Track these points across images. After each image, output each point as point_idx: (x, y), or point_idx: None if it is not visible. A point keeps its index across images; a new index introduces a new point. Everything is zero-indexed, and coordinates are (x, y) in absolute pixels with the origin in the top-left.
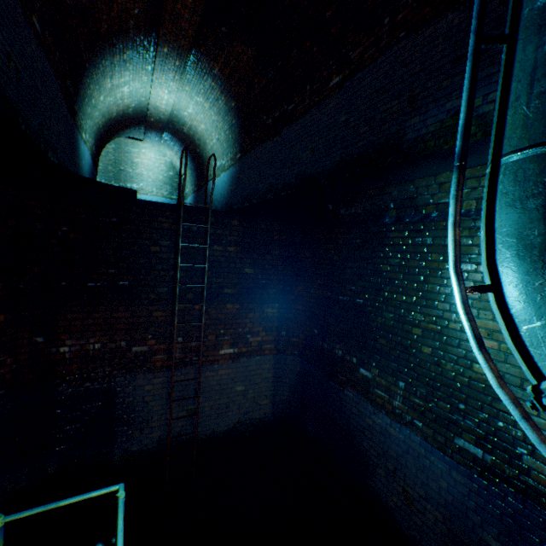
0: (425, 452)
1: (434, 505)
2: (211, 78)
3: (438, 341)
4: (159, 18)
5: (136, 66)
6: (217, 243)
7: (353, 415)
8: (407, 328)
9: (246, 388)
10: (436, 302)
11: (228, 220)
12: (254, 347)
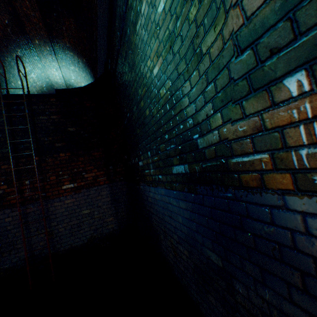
0: (168, 199)
1: (183, 244)
2: (68, 50)
3: (148, 97)
4: (22, 22)
5: (30, 58)
6: (42, 115)
7: (146, 202)
8: (140, 107)
9: (91, 211)
10: (140, 69)
11: (47, 99)
12: (90, 181)
